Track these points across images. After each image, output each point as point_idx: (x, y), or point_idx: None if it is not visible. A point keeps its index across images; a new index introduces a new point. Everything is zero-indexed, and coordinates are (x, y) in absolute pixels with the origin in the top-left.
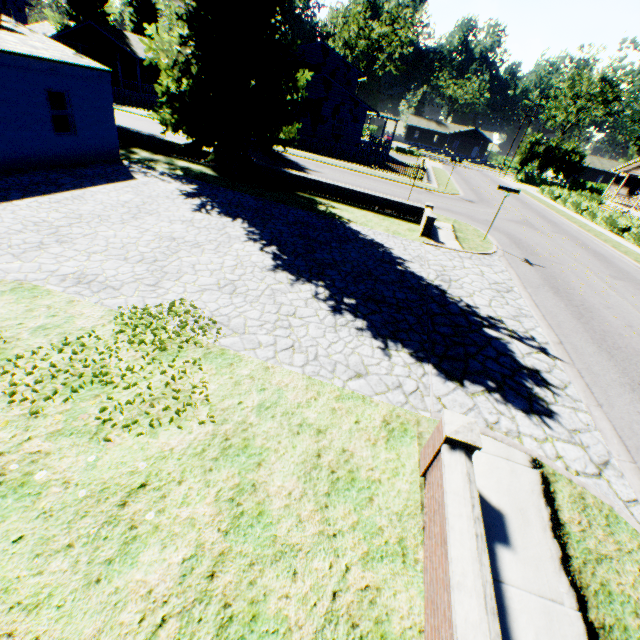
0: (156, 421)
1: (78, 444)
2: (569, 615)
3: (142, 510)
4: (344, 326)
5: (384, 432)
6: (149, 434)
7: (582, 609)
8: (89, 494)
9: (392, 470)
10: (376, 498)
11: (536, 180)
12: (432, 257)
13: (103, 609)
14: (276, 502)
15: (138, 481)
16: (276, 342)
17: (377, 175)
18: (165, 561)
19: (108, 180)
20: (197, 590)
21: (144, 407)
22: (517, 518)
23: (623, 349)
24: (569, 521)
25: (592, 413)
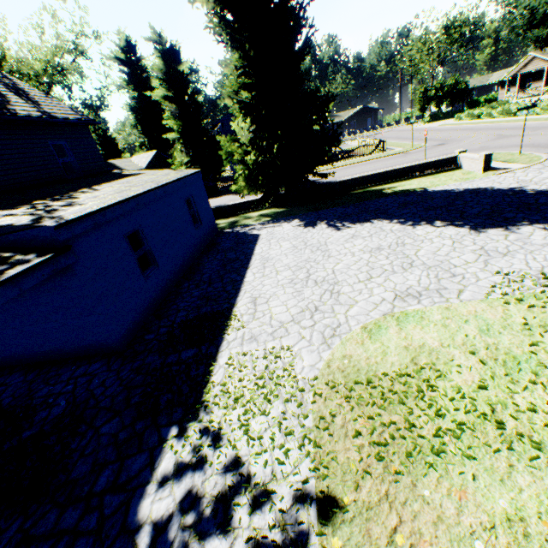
0: None
1: None
2: None
3: None
4: None
5: None
6: None
7: None
8: None
9: None
10: None
11: (439, 116)
12: (525, 178)
13: None
14: None
15: None
16: None
17: (356, 162)
18: None
19: (249, 243)
20: None
21: None
22: None
23: None
24: None
25: None
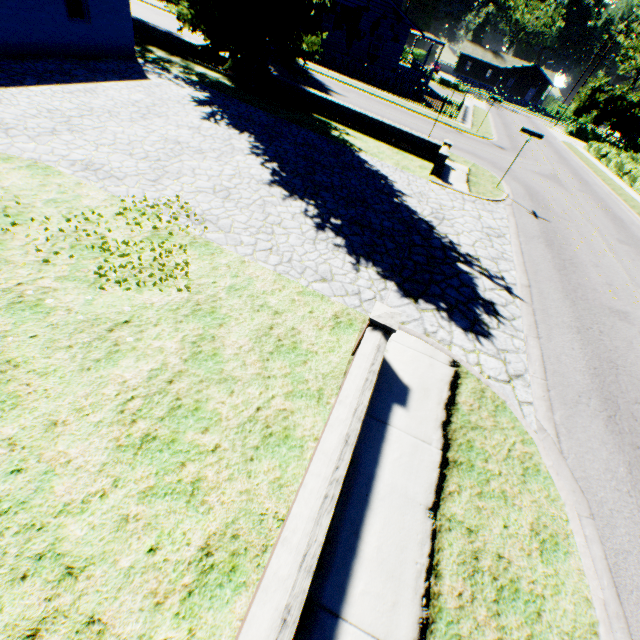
0: (143, 283)
1: (79, 288)
2: (432, 451)
3: (125, 336)
4: (323, 241)
5: (332, 323)
6: (136, 291)
7: (444, 450)
8: (86, 320)
9: (329, 348)
10: (310, 362)
11: (588, 135)
12: (434, 196)
13: (91, 384)
14: (229, 350)
15: (124, 319)
16: (257, 244)
17: (407, 107)
18: (138, 368)
19: (121, 77)
20: (159, 387)
21: (134, 272)
22: (420, 393)
23: (590, 301)
24: (463, 403)
25: (528, 342)
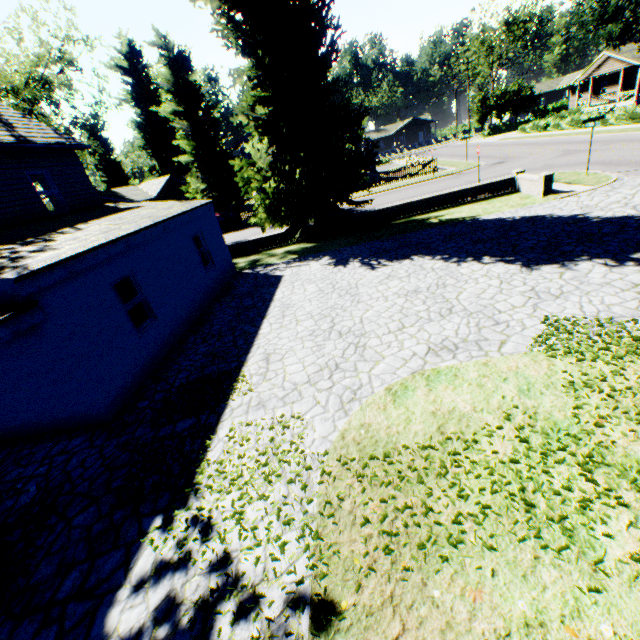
0: None
1: None
2: None
3: None
4: None
5: None
6: None
7: None
8: None
9: None
10: None
11: (501, 128)
12: (590, 202)
13: None
14: None
15: None
16: None
17: (402, 185)
18: None
19: (269, 286)
20: None
21: None
22: None
23: None
24: None
25: None
